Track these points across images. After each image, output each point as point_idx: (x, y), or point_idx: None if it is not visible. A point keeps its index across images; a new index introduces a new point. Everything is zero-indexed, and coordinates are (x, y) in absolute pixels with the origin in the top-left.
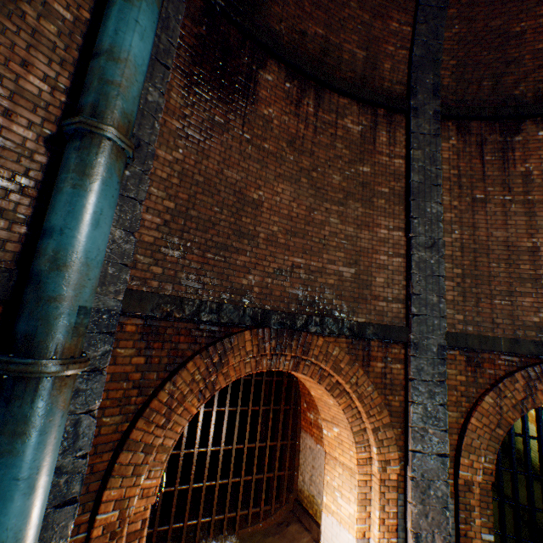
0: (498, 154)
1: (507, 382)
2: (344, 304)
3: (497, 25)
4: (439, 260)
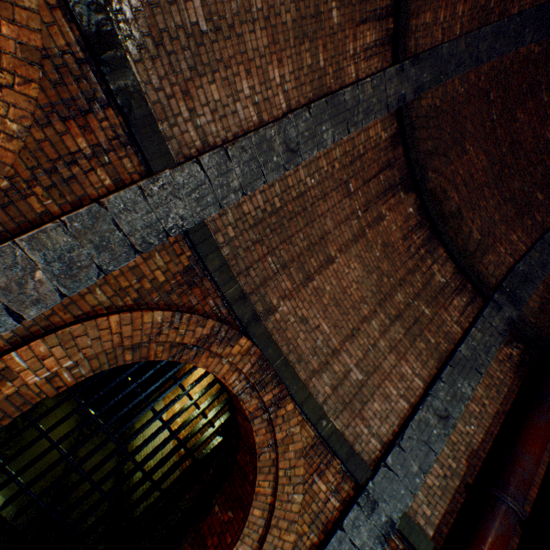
0: (387, 185)
1: (196, 320)
2: (141, 19)
3: (467, 129)
4: (280, 169)
